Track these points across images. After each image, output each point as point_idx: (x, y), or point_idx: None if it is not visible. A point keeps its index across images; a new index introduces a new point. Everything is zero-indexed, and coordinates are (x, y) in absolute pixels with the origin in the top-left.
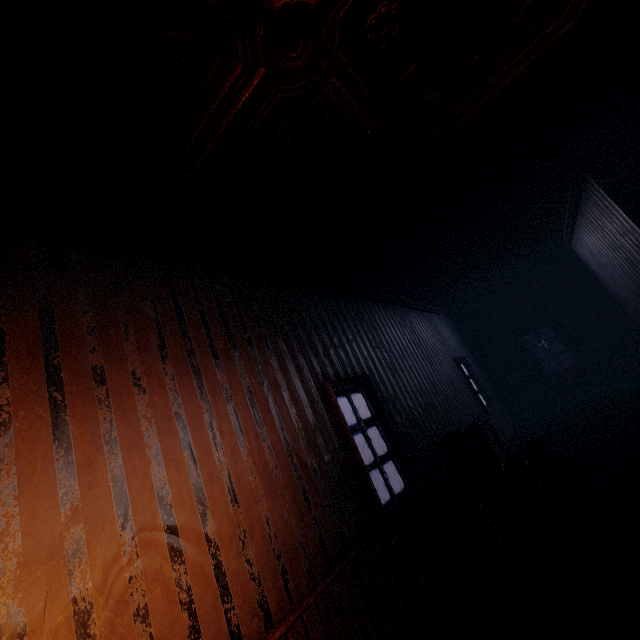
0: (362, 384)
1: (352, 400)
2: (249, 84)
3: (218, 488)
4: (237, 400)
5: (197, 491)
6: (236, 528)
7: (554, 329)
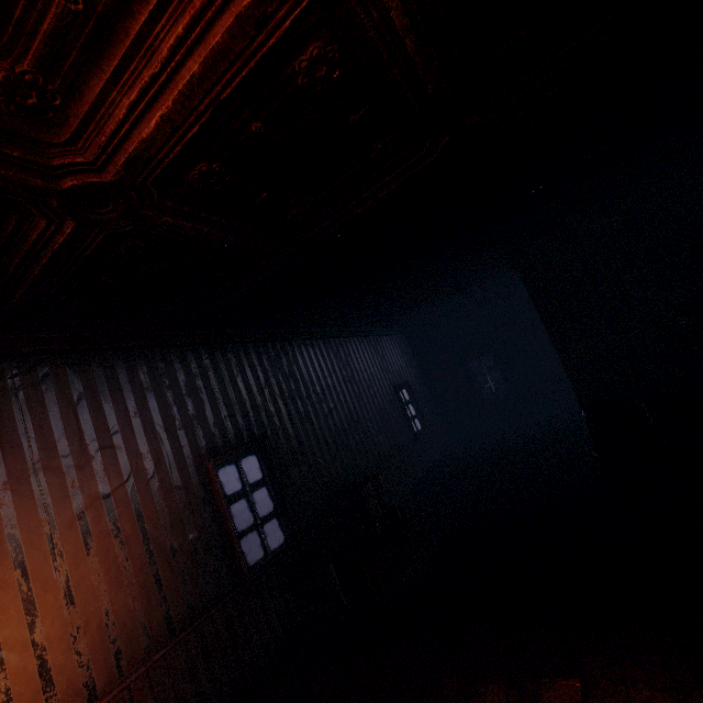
0: (257, 447)
1: (241, 466)
2: (57, 238)
3: (53, 596)
4: (89, 502)
5: (27, 604)
6: (69, 627)
7: (495, 359)
